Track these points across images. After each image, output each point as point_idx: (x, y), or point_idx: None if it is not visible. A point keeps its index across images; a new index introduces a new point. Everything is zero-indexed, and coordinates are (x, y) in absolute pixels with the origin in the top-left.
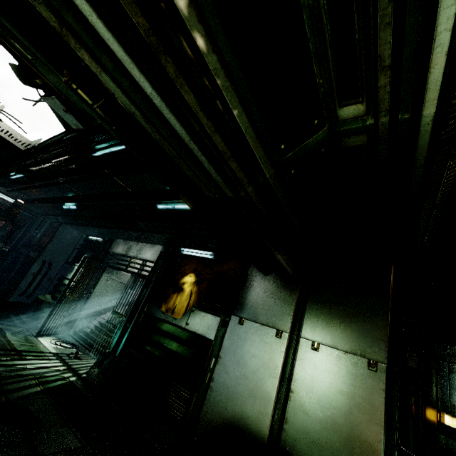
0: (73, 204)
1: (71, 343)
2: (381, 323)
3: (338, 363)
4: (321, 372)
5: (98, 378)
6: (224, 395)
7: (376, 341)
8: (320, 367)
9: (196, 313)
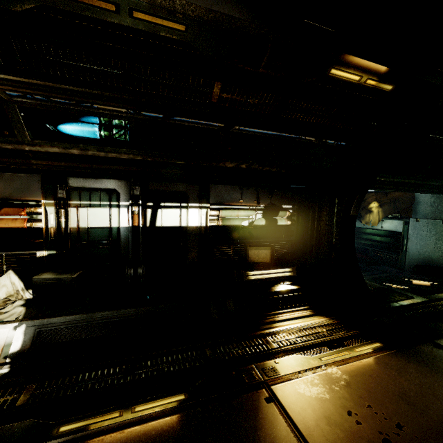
0: None
1: None
2: None
3: None
4: None
5: None
6: (416, 253)
7: None
8: None
9: (385, 221)
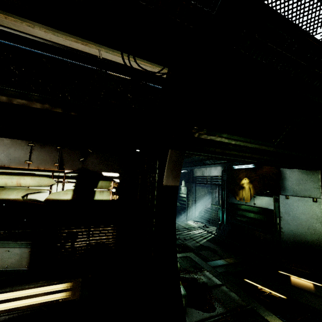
0: None
1: (199, 221)
2: None
3: None
4: None
5: (222, 234)
6: (291, 234)
7: None
8: None
9: (257, 197)
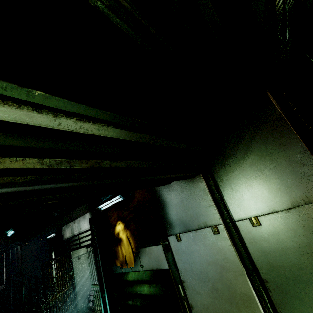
0: (10, 231)
1: None
2: (301, 157)
3: (289, 226)
4: (279, 245)
5: None
6: None
7: (310, 178)
8: (274, 240)
9: (142, 252)
